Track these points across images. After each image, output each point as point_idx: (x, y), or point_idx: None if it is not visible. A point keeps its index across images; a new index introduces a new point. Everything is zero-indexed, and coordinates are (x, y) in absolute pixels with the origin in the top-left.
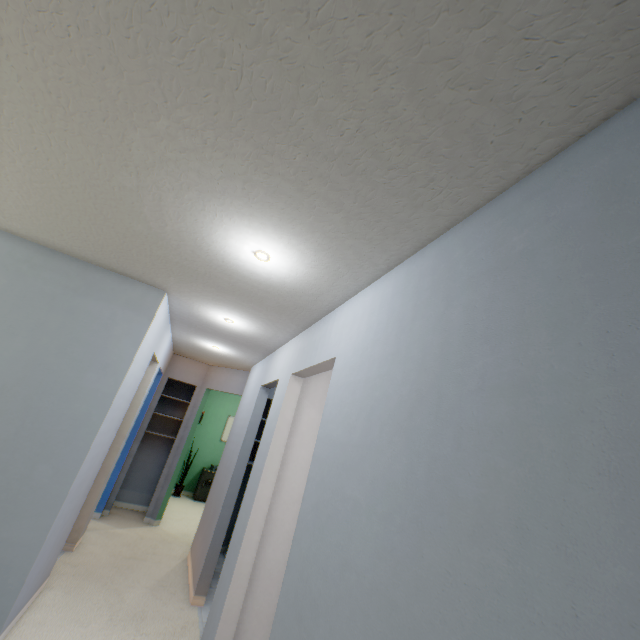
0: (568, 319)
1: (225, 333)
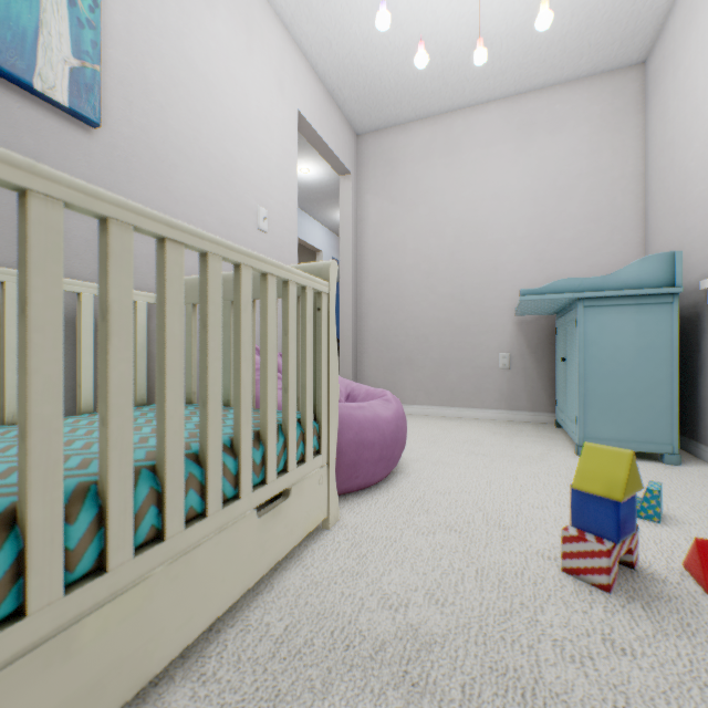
0: None
1: (328, 190)
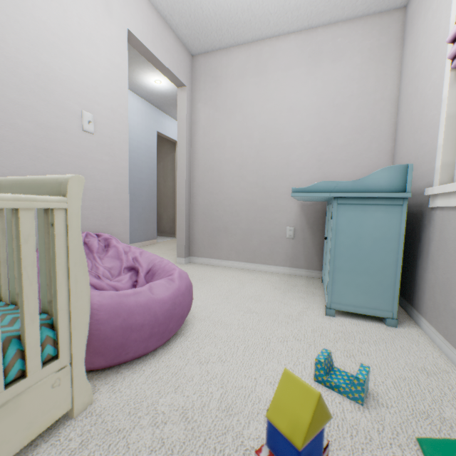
0: None
1: None
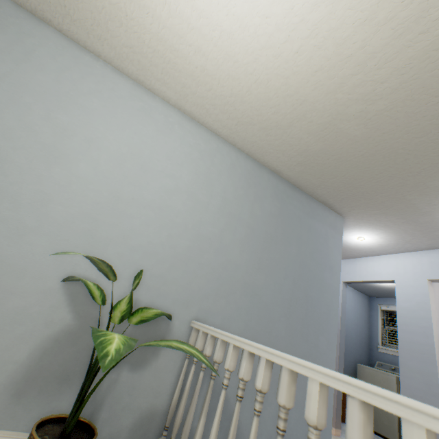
0: None
1: None
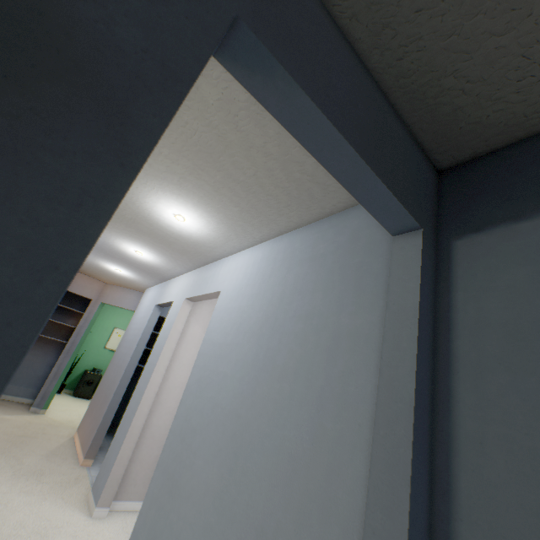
0: (329, 289)
1: (131, 261)
